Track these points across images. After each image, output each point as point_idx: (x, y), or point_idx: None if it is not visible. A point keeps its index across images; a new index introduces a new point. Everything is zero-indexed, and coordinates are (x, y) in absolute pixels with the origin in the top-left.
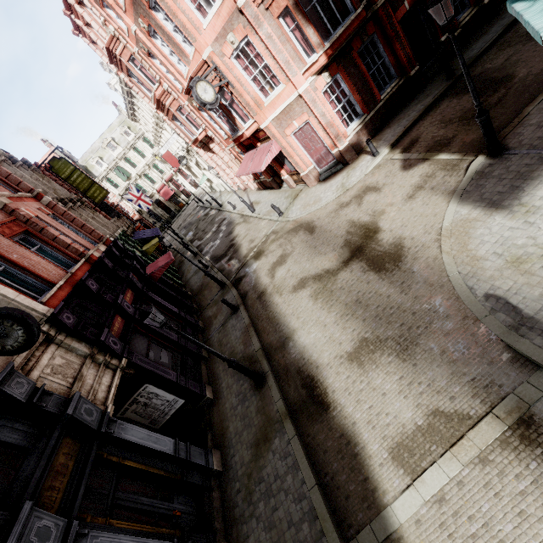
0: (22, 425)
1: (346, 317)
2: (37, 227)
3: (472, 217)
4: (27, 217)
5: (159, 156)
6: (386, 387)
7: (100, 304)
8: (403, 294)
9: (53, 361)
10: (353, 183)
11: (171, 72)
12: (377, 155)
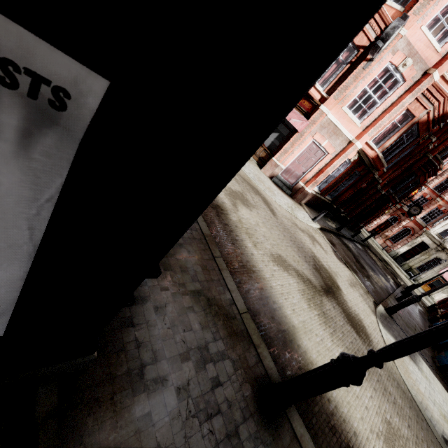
0: None
1: None
2: None
3: None
4: None
5: None
6: None
7: None
8: (390, 384)
9: None
10: (300, 218)
11: None
12: (315, 222)
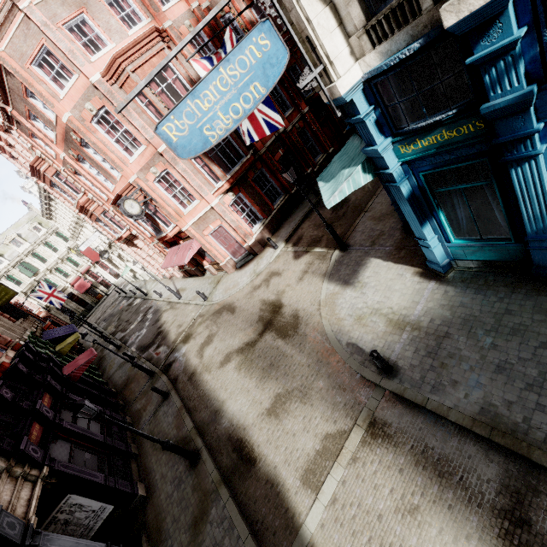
0: None
1: (264, 380)
2: None
3: (335, 291)
4: None
5: (75, 249)
6: (295, 428)
7: (14, 413)
8: (301, 353)
9: None
10: (262, 270)
11: (98, 187)
12: (277, 248)
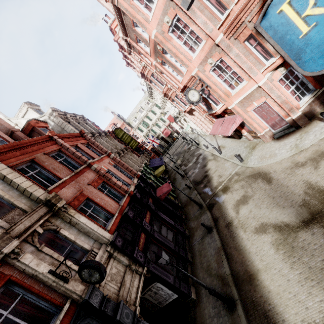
0: (96, 322)
1: (311, 282)
2: (108, 178)
3: None
4: (104, 174)
5: (163, 113)
6: None
7: (134, 224)
8: None
9: (111, 271)
10: (307, 146)
11: (173, 80)
12: None
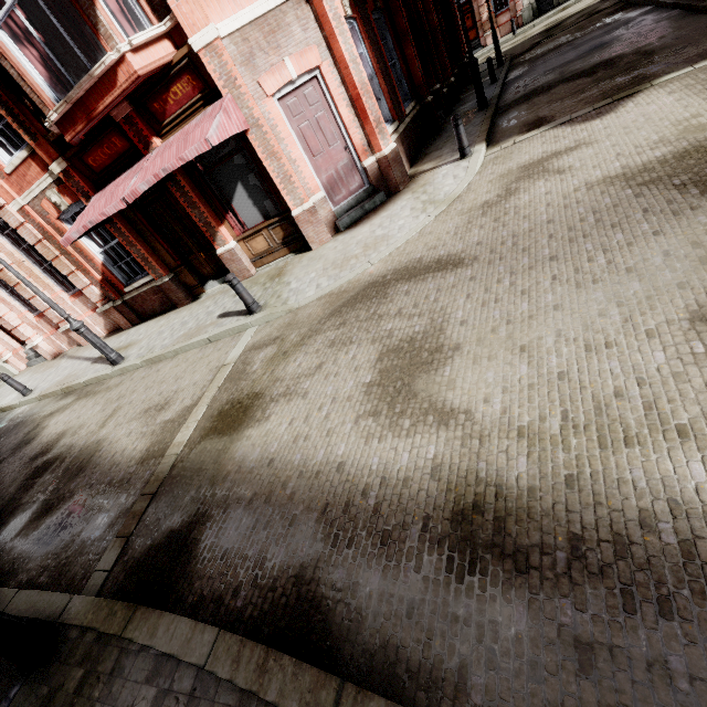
0: None
1: None
2: None
3: None
4: None
5: None
6: None
7: None
8: None
9: None
10: (460, 187)
11: None
12: (470, 154)
